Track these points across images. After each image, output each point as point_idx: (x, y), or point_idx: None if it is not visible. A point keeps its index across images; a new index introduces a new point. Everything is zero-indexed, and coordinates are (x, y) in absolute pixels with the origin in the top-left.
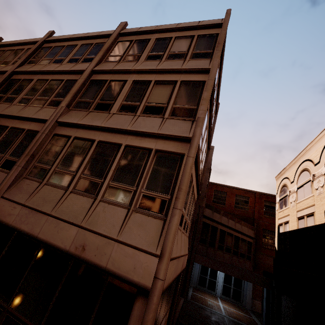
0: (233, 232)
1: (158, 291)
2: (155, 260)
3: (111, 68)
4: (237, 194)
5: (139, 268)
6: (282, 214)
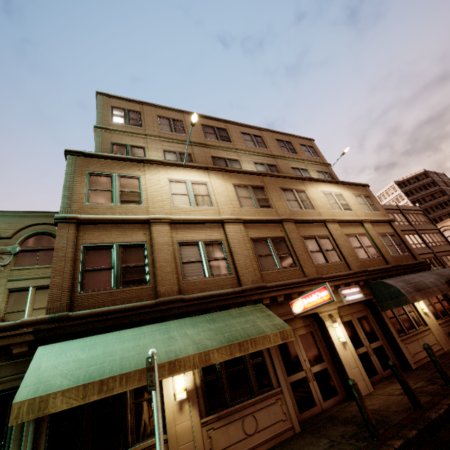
0: None
1: None
2: None
3: (421, 229)
4: None
5: None
6: None
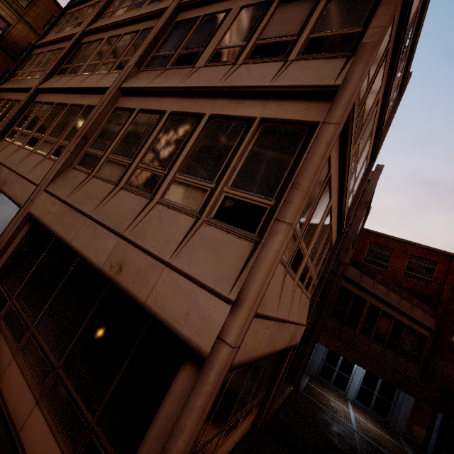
0: (394, 314)
1: (220, 364)
2: (225, 308)
3: None
4: (414, 255)
5: (195, 317)
6: None
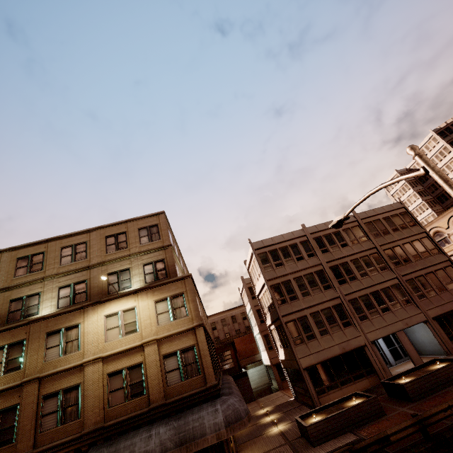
0: None
1: None
2: None
3: (387, 242)
4: None
5: None
6: None
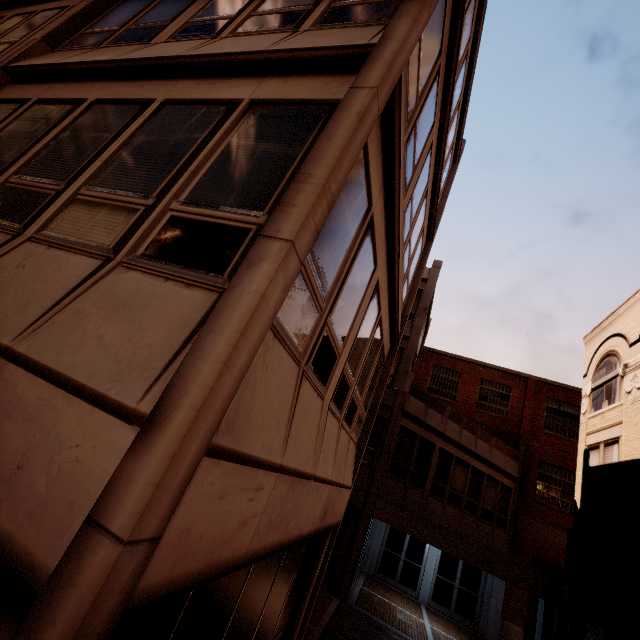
0: (471, 460)
1: (78, 603)
2: (121, 436)
3: None
4: (486, 379)
5: (39, 471)
6: (600, 421)
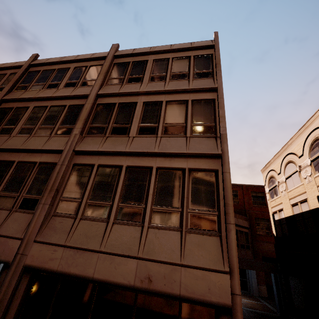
0: None
1: (240, 307)
2: (227, 277)
3: (117, 91)
4: None
5: (214, 288)
6: (274, 202)
